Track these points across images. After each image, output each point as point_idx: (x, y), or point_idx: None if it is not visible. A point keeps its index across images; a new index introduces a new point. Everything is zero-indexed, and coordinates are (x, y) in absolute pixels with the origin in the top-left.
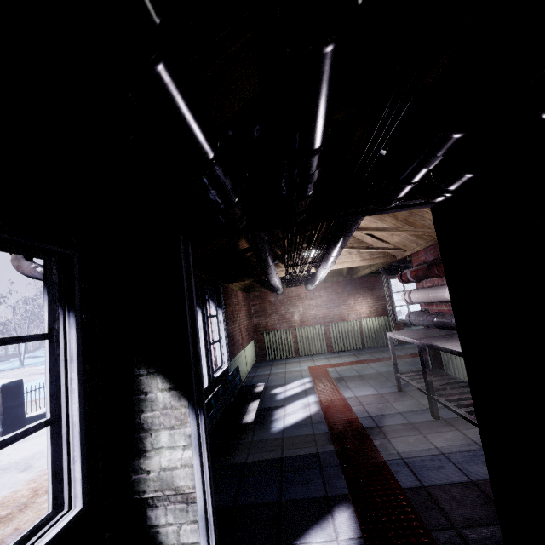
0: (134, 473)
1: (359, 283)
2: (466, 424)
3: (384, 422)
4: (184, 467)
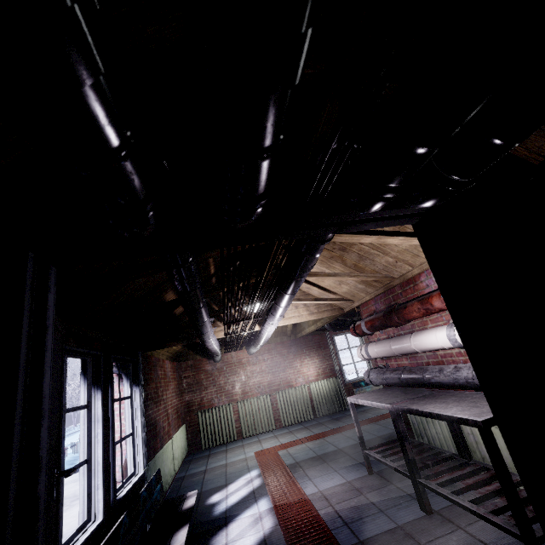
0: None
1: (304, 342)
2: (465, 515)
3: (366, 532)
4: None
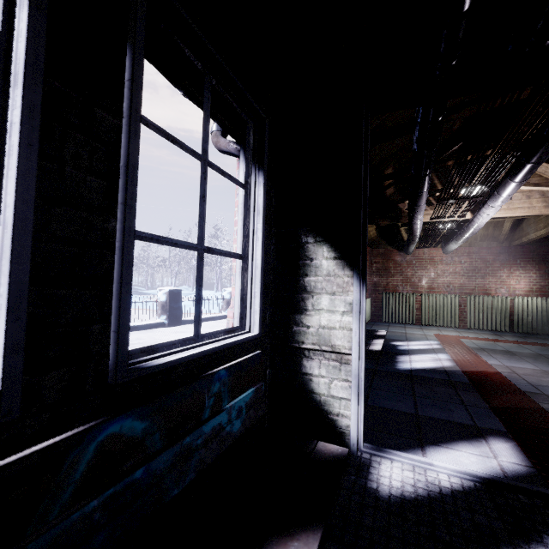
0: (295, 325)
1: (521, 252)
2: None
3: None
4: (342, 329)
